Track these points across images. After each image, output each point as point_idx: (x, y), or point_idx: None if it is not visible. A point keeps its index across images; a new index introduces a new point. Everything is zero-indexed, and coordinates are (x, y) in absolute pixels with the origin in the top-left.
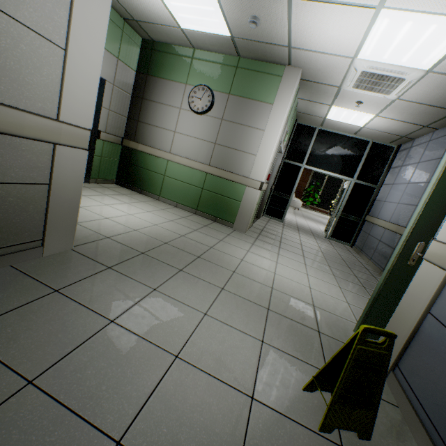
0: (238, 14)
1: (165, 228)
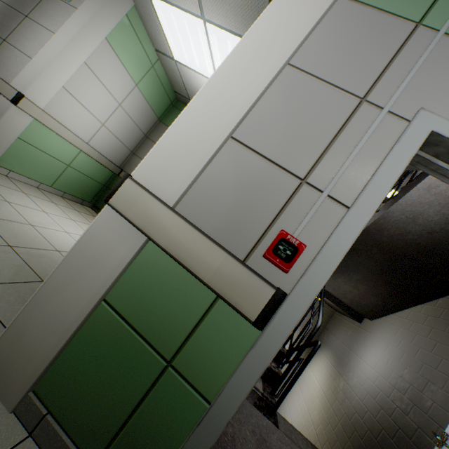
0: (227, 9)
1: (16, 221)
